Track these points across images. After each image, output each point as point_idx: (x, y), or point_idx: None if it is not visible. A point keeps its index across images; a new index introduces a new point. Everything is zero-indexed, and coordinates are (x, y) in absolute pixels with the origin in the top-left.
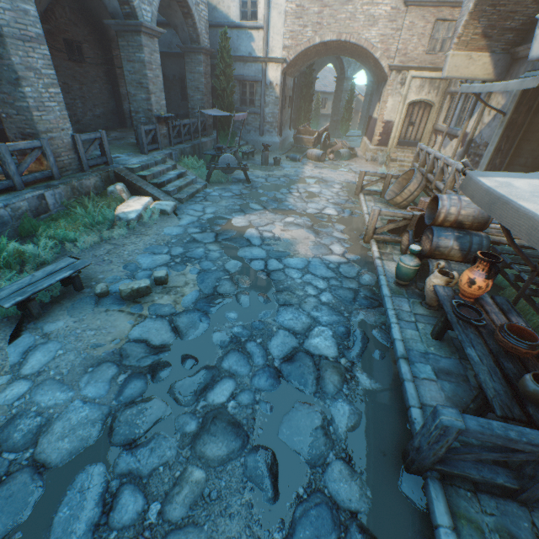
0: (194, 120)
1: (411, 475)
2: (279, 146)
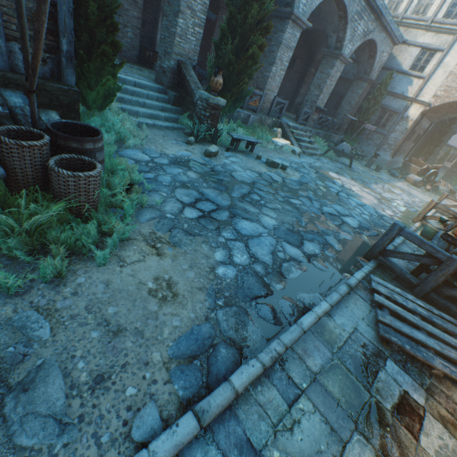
0: (336, 120)
1: (364, 259)
2: (386, 163)
